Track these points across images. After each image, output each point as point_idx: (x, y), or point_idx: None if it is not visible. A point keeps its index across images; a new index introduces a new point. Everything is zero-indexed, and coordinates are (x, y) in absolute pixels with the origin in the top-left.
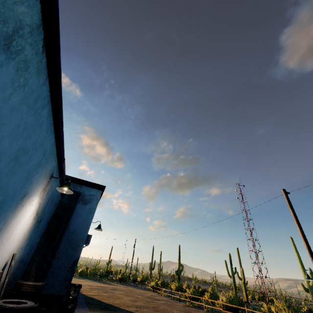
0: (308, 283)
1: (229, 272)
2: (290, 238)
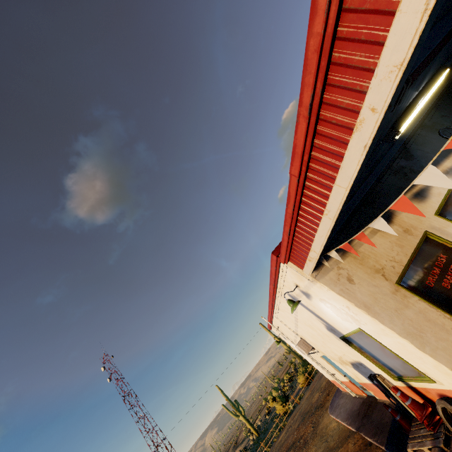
0: (287, 346)
1: (233, 413)
2: (261, 324)
